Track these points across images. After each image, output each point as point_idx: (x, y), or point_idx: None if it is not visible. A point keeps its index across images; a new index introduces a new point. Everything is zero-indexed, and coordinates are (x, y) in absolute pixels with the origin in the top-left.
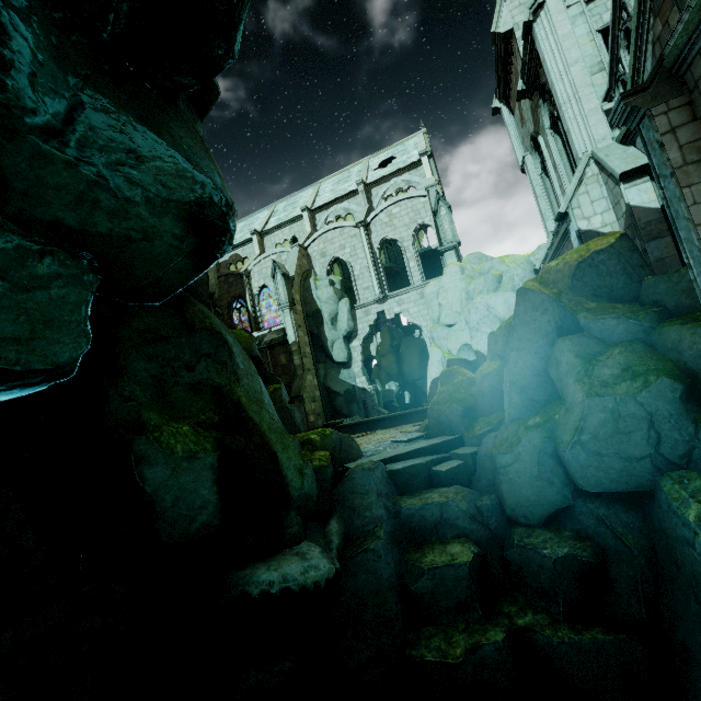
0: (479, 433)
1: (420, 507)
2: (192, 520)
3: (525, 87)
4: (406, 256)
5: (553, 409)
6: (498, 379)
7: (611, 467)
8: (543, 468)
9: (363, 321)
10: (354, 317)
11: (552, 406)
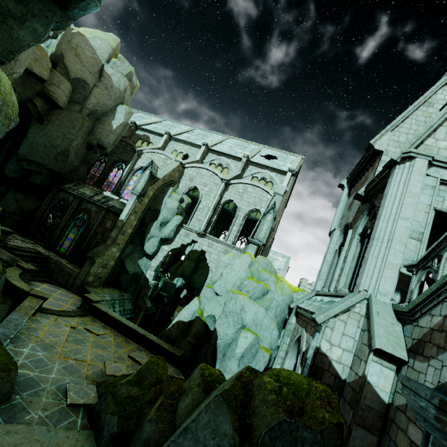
0: None
1: None
2: None
3: (364, 194)
4: (235, 221)
5: None
6: (157, 440)
7: None
8: None
9: (181, 238)
10: (178, 231)
11: None
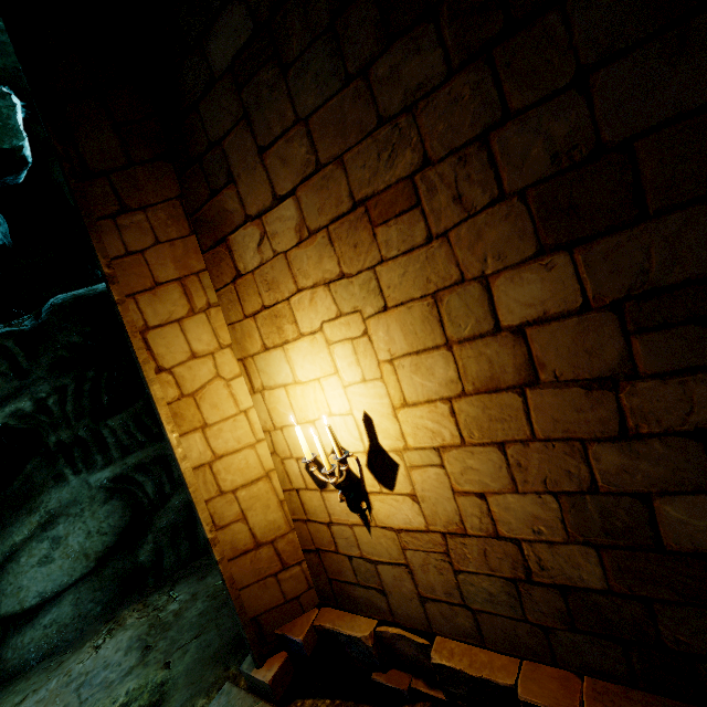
0: None
1: None
2: None
3: None
4: None
5: None
6: None
7: None
8: None
9: None
10: None
11: None
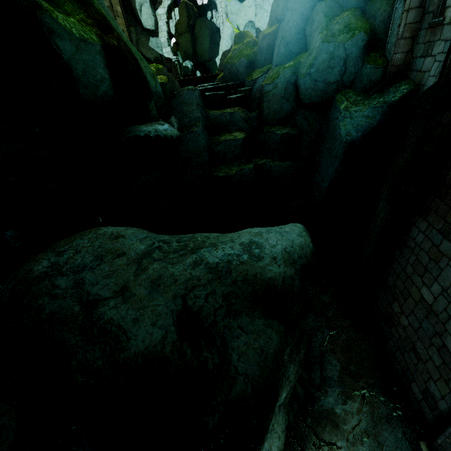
0: (255, 78)
1: (220, 114)
2: (97, 88)
3: None
4: None
5: (301, 56)
6: (273, 39)
7: (319, 88)
8: (287, 92)
9: None
10: None
11: (301, 55)
